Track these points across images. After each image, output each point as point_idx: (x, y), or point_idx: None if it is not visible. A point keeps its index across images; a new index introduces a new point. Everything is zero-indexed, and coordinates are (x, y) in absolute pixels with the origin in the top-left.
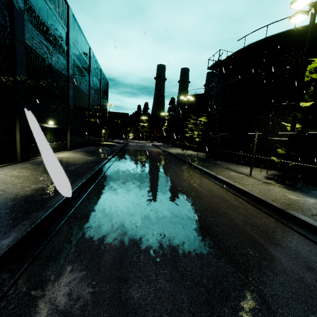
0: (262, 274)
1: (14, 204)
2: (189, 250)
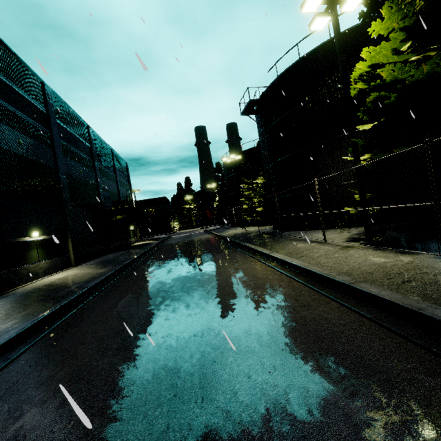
0: (274, 423)
1: None
2: (159, 401)
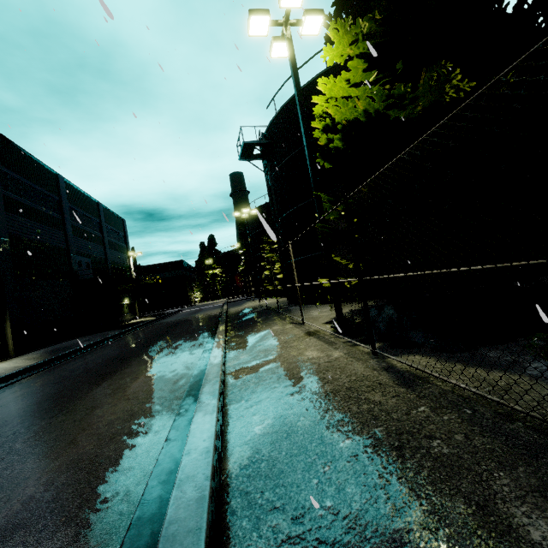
0: None
1: None
2: None
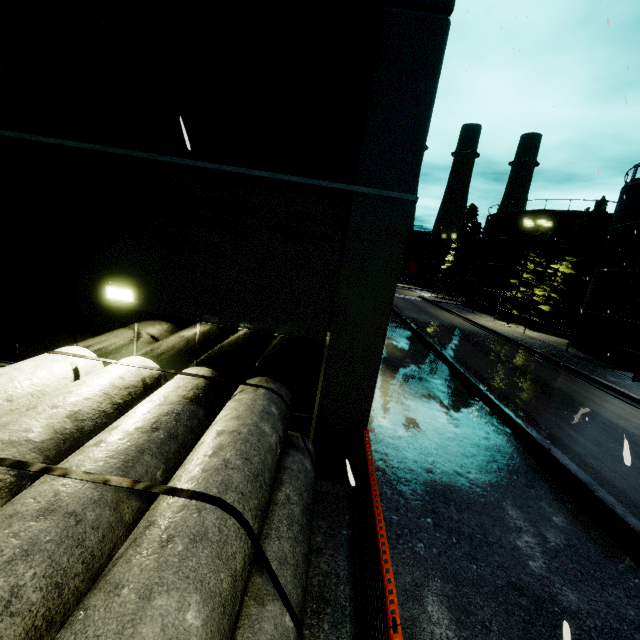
0: None
1: (481, 455)
2: None
